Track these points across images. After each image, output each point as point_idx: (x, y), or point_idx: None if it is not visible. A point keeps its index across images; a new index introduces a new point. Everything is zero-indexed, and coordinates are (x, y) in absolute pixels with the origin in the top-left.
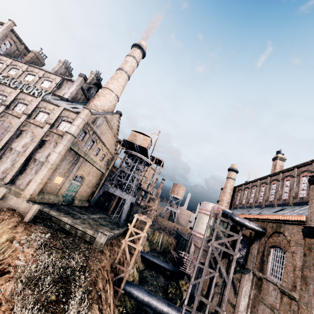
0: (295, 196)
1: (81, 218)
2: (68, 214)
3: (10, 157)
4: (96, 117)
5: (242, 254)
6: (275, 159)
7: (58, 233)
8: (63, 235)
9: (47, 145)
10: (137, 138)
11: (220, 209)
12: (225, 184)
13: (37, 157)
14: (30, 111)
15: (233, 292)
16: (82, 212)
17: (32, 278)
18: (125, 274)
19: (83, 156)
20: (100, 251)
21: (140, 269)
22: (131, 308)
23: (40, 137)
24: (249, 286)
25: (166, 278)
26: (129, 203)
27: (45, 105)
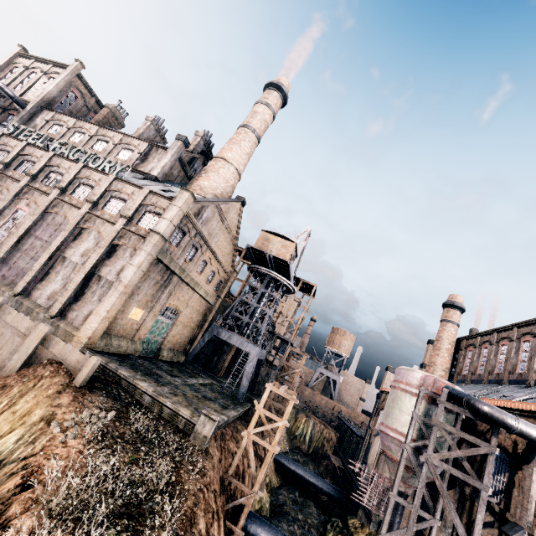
0: None
1: (171, 383)
2: (150, 376)
3: (61, 273)
4: (202, 207)
5: (494, 487)
6: None
7: (130, 410)
8: (137, 415)
9: (120, 254)
10: (271, 244)
11: (439, 385)
12: (438, 332)
13: (103, 274)
14: (97, 196)
15: None
16: (174, 372)
17: (70, 508)
18: (248, 498)
19: (178, 274)
20: (203, 452)
21: (272, 485)
22: None
23: (109, 240)
24: None
25: (320, 509)
26: (254, 361)
27: (121, 186)
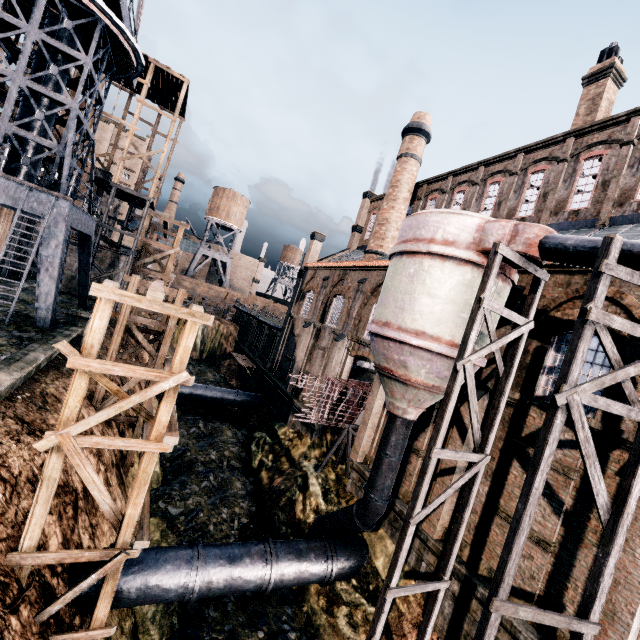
0: None
1: None
2: None
3: None
4: None
5: None
6: (599, 78)
7: None
8: None
9: None
10: None
11: (535, 235)
12: (396, 174)
13: None
14: None
15: (545, 506)
16: None
17: None
18: (107, 571)
19: None
20: None
21: None
22: (163, 614)
23: None
24: None
25: (234, 425)
26: (62, 235)
27: None
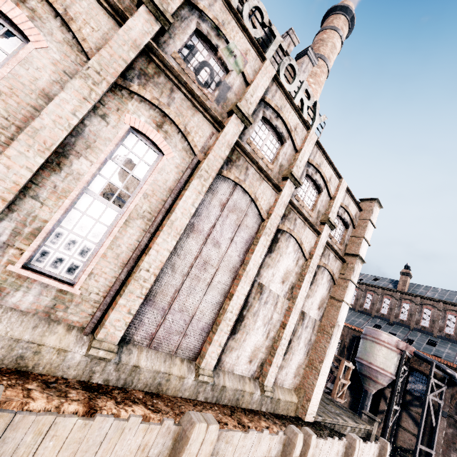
0: (439, 329)
1: None
2: None
3: (260, 314)
4: None
5: (415, 388)
6: (405, 275)
7: None
8: None
9: (319, 279)
10: None
11: (412, 349)
12: None
13: (306, 309)
14: (300, 171)
15: (414, 424)
16: None
17: None
18: None
19: None
20: None
21: None
22: None
23: (317, 260)
24: (445, 425)
25: None
26: None
27: (319, 160)
